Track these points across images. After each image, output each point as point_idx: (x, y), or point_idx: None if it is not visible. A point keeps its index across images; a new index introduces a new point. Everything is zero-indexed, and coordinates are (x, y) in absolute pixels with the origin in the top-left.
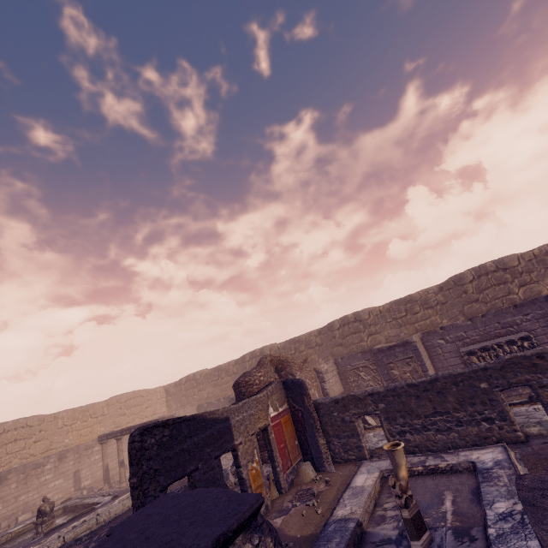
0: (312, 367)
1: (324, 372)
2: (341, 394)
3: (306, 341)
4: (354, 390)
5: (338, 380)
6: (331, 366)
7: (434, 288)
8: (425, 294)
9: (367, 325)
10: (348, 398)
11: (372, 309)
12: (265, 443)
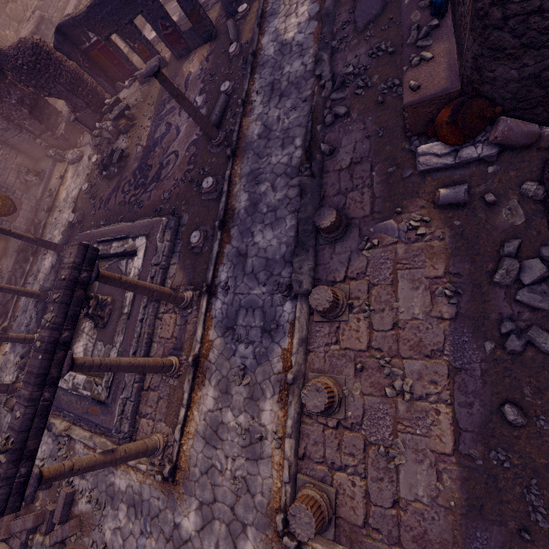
0: None
1: None
2: None
3: None
4: None
5: None
6: None
7: None
8: None
9: None
10: None
11: None
12: (118, 50)
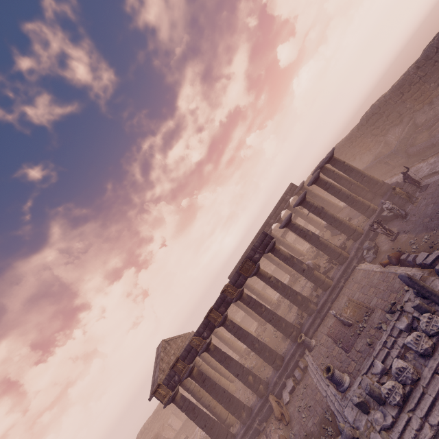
0: (167, 425)
1: (170, 423)
2: (179, 423)
3: (160, 408)
4: (177, 431)
5: (177, 419)
6: (172, 416)
7: None
8: None
9: None
10: (176, 434)
11: None
12: None
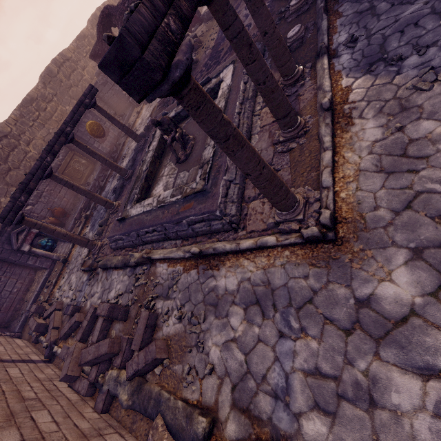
0: None
1: None
2: None
3: (40, 96)
4: None
5: None
6: None
7: (90, 26)
8: (89, 31)
9: (76, 62)
10: None
11: (68, 48)
12: None
